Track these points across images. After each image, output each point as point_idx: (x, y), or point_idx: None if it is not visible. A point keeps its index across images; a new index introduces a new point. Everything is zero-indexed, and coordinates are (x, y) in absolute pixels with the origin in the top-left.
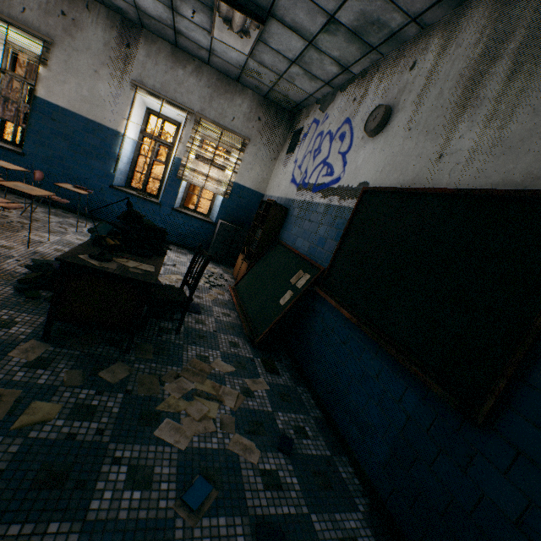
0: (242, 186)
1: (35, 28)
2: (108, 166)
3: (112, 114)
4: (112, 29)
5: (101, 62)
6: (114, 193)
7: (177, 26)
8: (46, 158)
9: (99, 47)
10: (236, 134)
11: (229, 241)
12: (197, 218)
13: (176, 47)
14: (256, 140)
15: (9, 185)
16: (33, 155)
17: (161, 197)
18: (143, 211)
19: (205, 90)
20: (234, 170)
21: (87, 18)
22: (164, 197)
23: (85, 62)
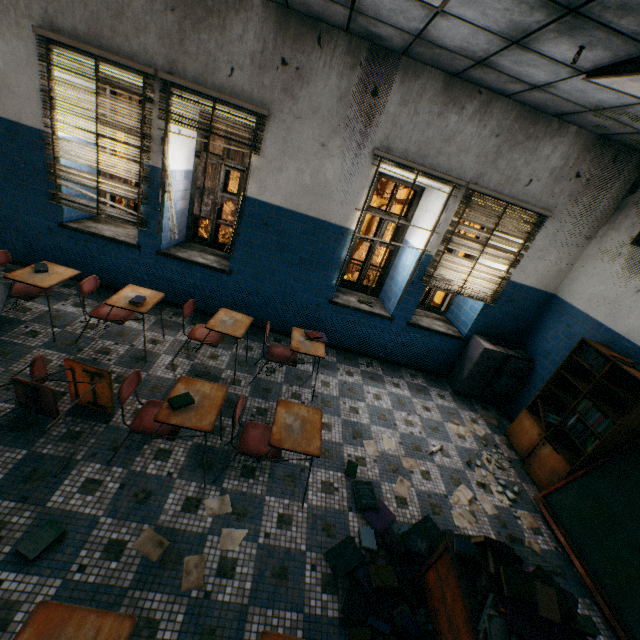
0: (518, 285)
1: (246, 96)
2: (329, 275)
3: (340, 204)
4: (351, 69)
5: (332, 129)
6: (333, 309)
7: (494, 58)
8: (254, 274)
9: (330, 105)
10: (529, 209)
11: (491, 371)
12: (441, 334)
13: (452, 76)
14: (561, 212)
15: (284, 438)
16: (240, 272)
17: (394, 309)
18: (367, 328)
19: (490, 141)
20: (511, 262)
21: (317, 60)
22: (398, 308)
23: (309, 133)
